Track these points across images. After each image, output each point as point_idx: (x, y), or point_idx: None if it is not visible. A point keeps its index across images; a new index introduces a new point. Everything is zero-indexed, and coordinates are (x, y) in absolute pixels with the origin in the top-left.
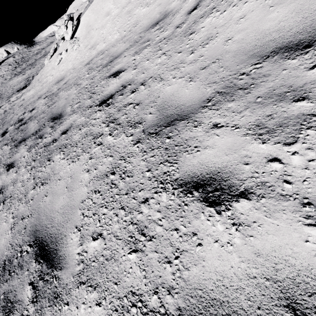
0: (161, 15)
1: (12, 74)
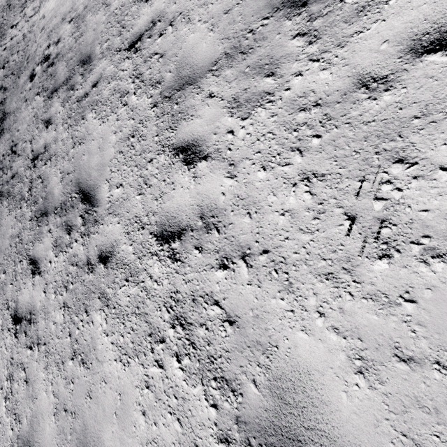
0: None
1: None
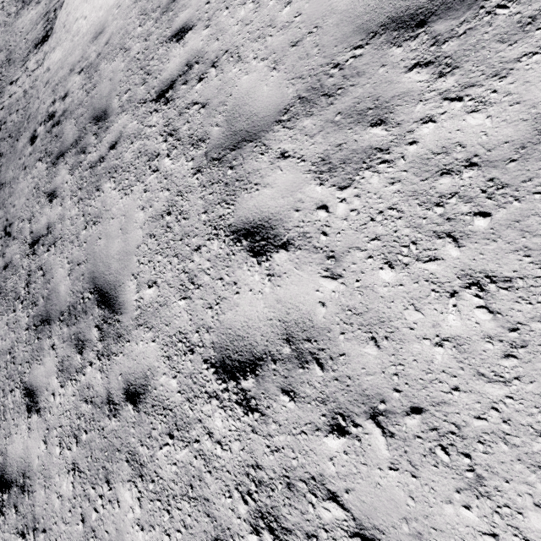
0: None
1: (17, 2)
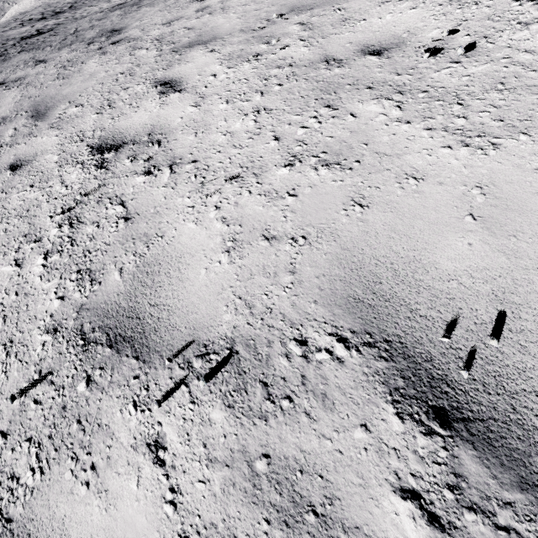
0: None
1: None
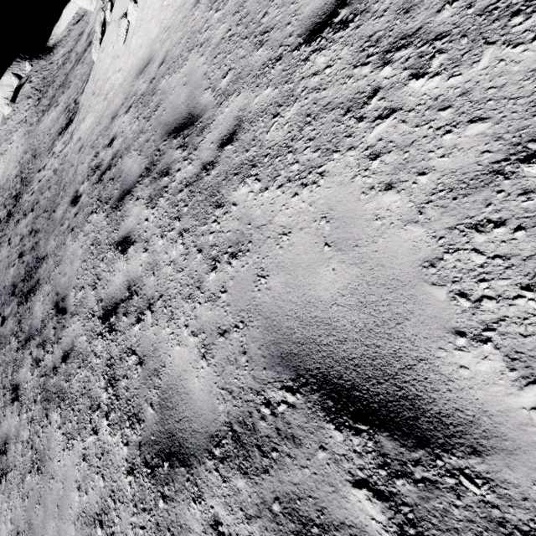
0: None
1: (37, 113)
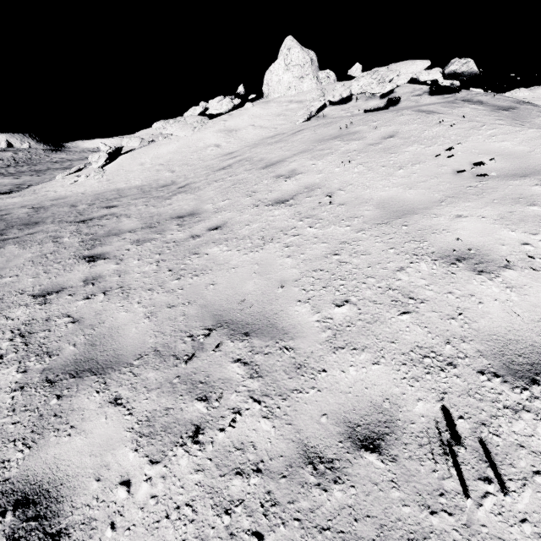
0: (171, 182)
1: None
